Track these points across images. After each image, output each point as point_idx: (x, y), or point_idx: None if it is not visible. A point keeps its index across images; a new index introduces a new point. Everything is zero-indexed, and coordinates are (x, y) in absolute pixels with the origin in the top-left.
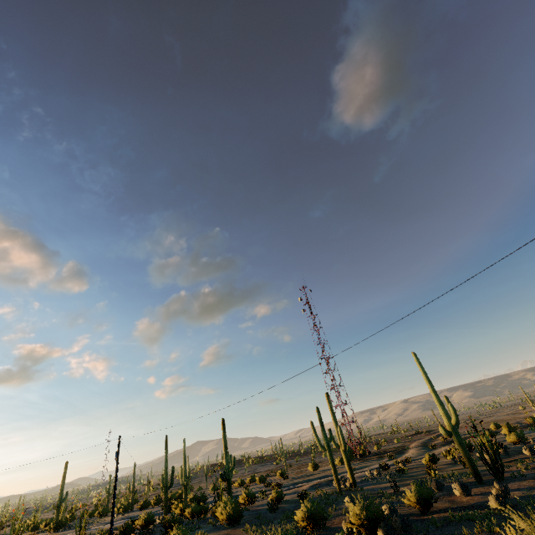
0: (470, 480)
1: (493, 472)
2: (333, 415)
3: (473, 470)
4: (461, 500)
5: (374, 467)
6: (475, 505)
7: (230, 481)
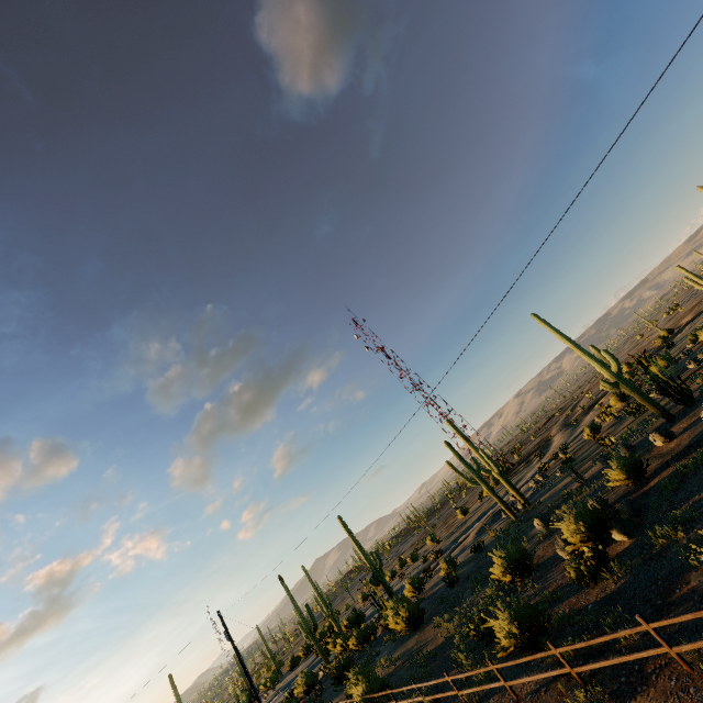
0: (656, 425)
1: (681, 401)
2: (466, 441)
3: (659, 410)
4: (668, 448)
5: (531, 475)
6: (692, 443)
7: (384, 581)
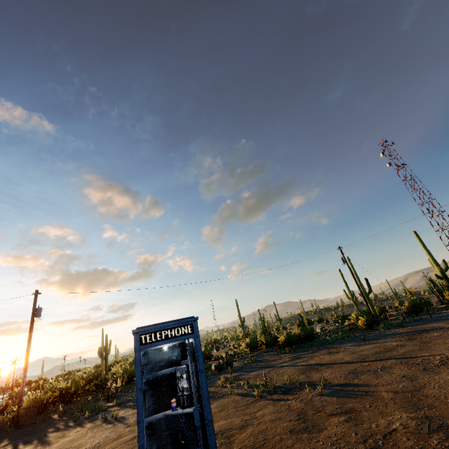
0: None
1: None
2: None
3: None
4: None
5: None
6: None
7: (448, 279)
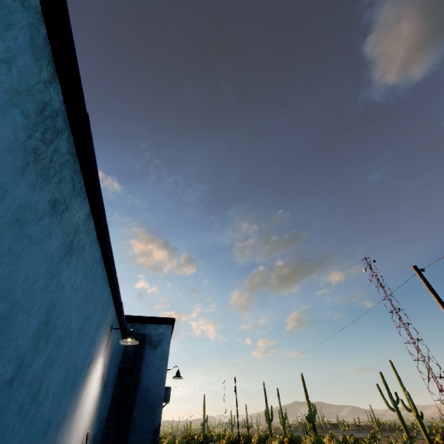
0: None
1: None
2: (399, 380)
3: None
4: None
5: None
6: None
7: (314, 423)
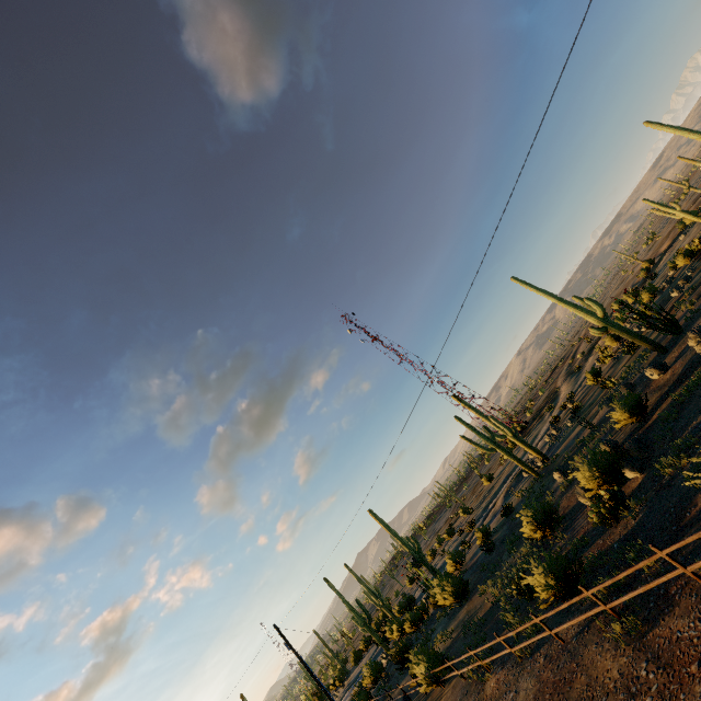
0: (650, 359)
1: (669, 331)
2: (476, 411)
3: (650, 345)
4: (664, 380)
5: (545, 430)
6: (685, 371)
7: (426, 561)
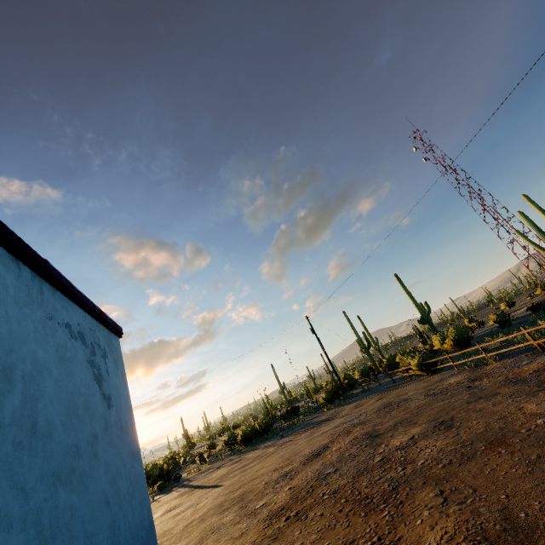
0: None
1: None
2: (544, 214)
3: None
4: None
5: None
6: None
7: (431, 323)
